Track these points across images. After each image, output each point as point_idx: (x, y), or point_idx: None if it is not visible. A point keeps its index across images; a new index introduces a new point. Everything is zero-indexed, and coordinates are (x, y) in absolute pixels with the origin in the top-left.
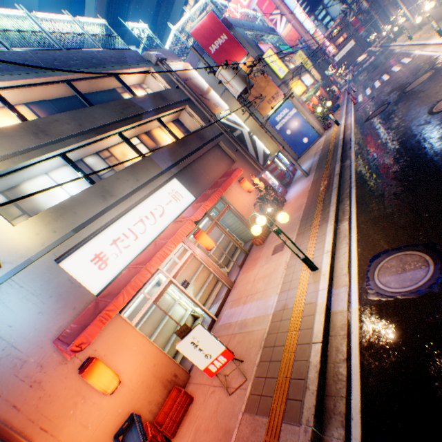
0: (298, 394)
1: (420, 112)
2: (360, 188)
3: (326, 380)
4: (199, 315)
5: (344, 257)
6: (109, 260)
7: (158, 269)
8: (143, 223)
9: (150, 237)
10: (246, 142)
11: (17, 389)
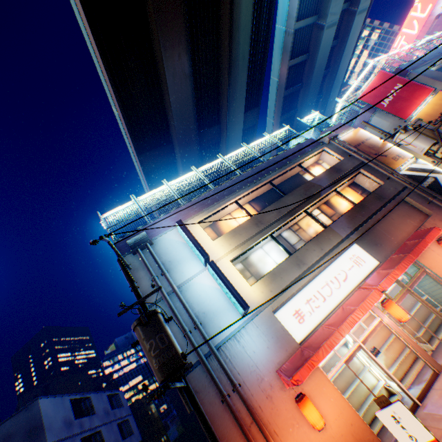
0: None
1: None
2: None
3: None
4: (394, 391)
5: None
6: (304, 316)
7: None
8: (329, 286)
9: (335, 300)
10: None
11: (259, 395)
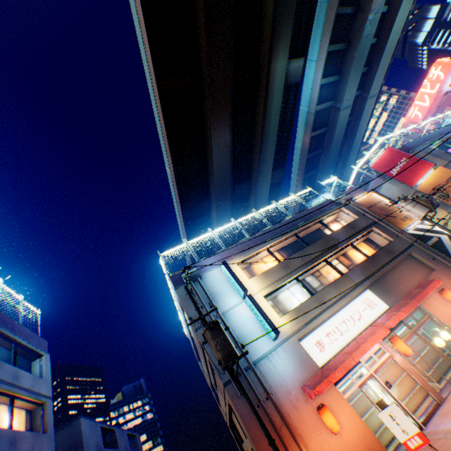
0: None
1: None
2: None
3: None
4: None
5: None
6: (324, 346)
7: (359, 361)
8: (345, 323)
9: (350, 335)
10: (445, 248)
11: (287, 405)
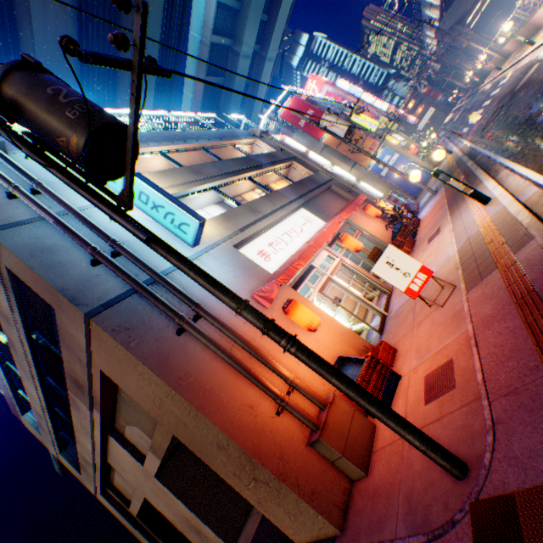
0: (519, 236)
1: (540, 83)
2: (504, 152)
3: (542, 220)
4: (361, 327)
5: (515, 180)
6: (270, 256)
7: (314, 268)
8: (288, 235)
9: (297, 245)
10: (356, 186)
11: (235, 323)
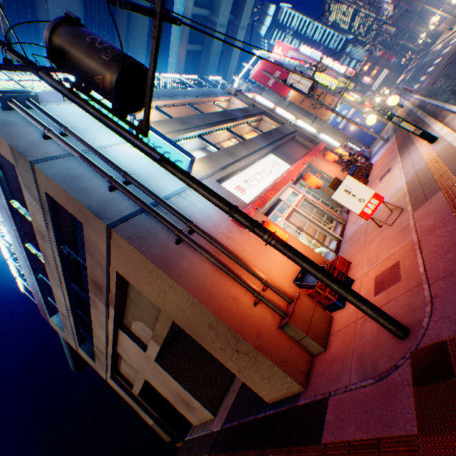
0: None
1: None
2: (451, 99)
3: None
4: (319, 251)
5: None
6: (245, 190)
7: (281, 201)
8: (260, 175)
9: (267, 183)
10: (316, 136)
11: (220, 238)
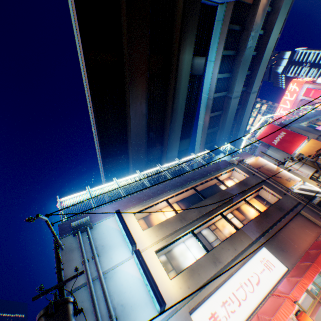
0: None
1: None
2: None
3: None
4: None
5: None
6: None
7: None
8: (243, 289)
9: (250, 305)
10: None
11: None
